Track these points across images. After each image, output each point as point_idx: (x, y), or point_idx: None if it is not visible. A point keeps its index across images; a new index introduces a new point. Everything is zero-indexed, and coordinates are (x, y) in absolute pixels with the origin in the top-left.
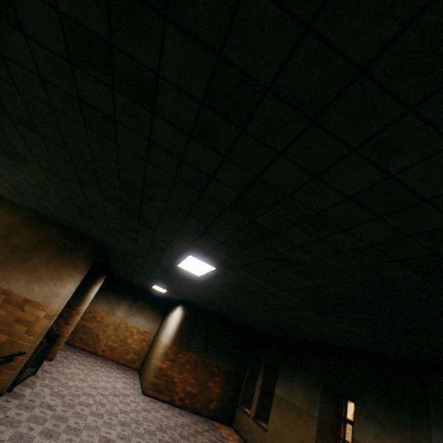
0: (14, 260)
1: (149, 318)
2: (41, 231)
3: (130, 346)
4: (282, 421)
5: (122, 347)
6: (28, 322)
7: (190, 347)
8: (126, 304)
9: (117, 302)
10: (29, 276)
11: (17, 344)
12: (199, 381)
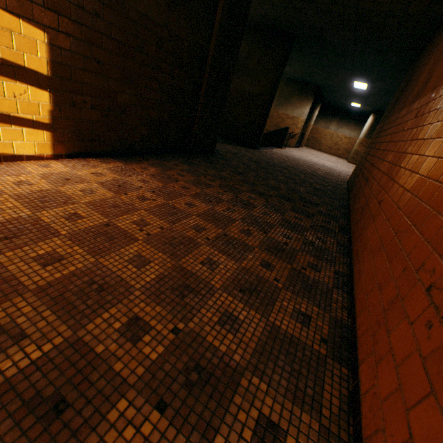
0: (286, 102)
1: (352, 129)
2: (291, 87)
3: (340, 146)
4: None
5: (335, 147)
6: (295, 125)
7: None
8: (335, 122)
9: (329, 121)
10: (292, 107)
11: (294, 132)
12: None
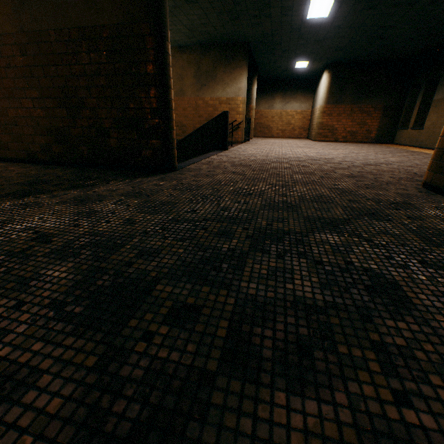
0: (210, 81)
1: (301, 100)
2: (210, 56)
3: (294, 125)
4: (437, 115)
5: (288, 128)
6: (235, 109)
7: (342, 101)
8: (279, 98)
9: (271, 98)
10: (221, 86)
11: (236, 120)
12: (356, 123)
